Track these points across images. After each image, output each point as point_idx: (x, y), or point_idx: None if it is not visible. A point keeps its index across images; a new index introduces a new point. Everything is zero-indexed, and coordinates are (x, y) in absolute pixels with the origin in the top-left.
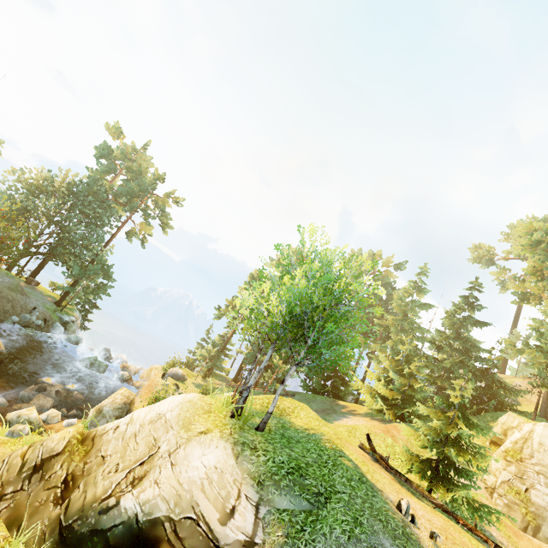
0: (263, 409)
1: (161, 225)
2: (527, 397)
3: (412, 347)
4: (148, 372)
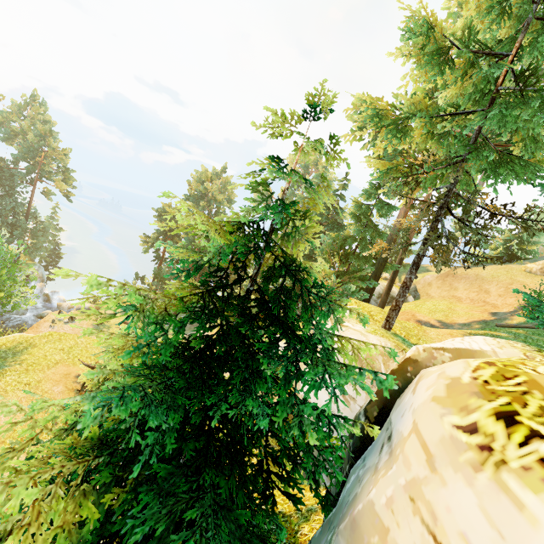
0: (13, 347)
1: (64, 180)
2: (428, 292)
3: (270, 262)
4: (76, 307)
